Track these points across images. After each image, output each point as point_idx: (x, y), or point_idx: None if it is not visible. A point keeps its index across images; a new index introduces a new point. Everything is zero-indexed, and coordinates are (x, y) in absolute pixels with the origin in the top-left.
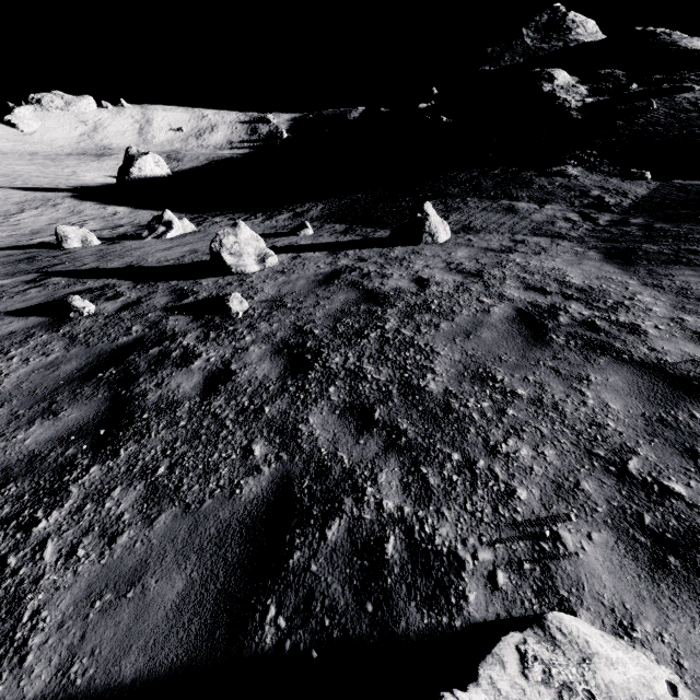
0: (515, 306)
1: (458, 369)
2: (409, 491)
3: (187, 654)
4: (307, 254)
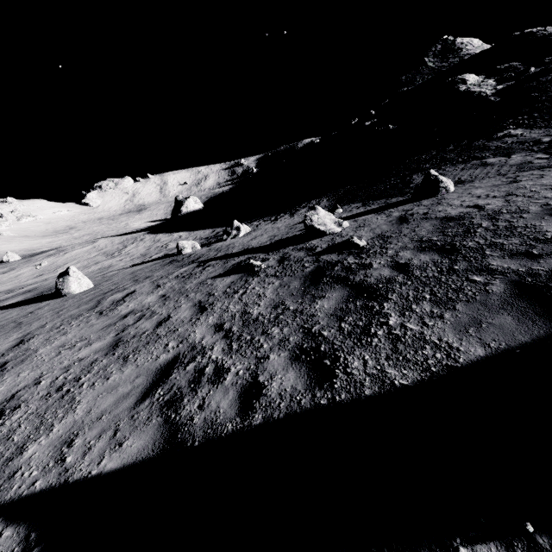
0: None
1: None
2: None
3: (549, 329)
4: (361, 218)
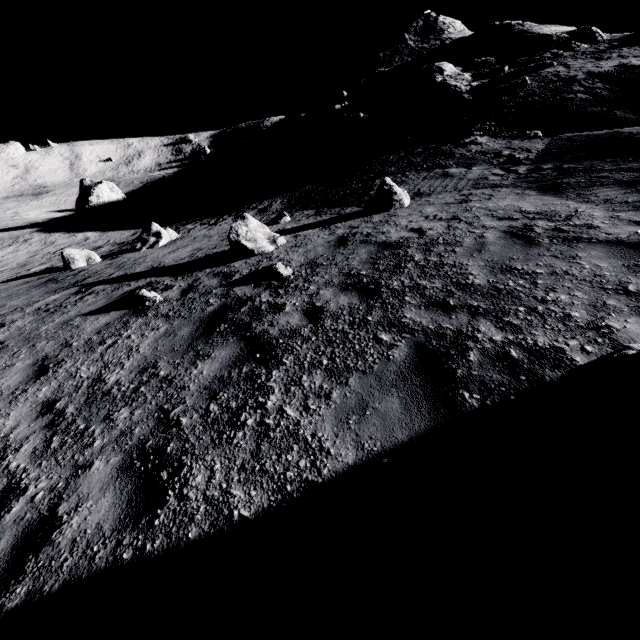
0: (500, 230)
1: (488, 269)
2: (505, 330)
3: (431, 422)
4: (303, 232)
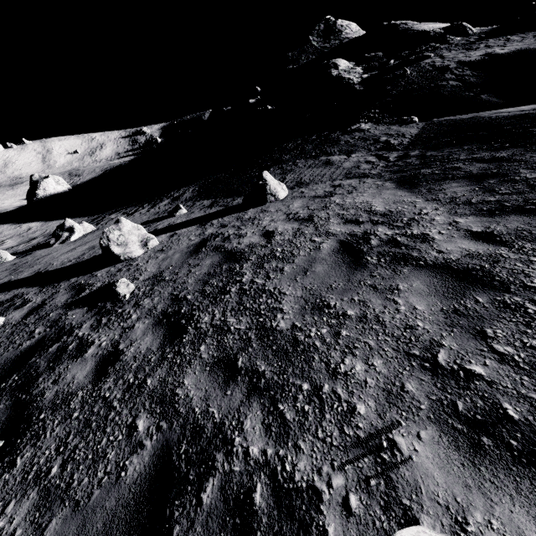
0: (338, 239)
1: (301, 304)
2: (270, 432)
3: None
4: (182, 230)
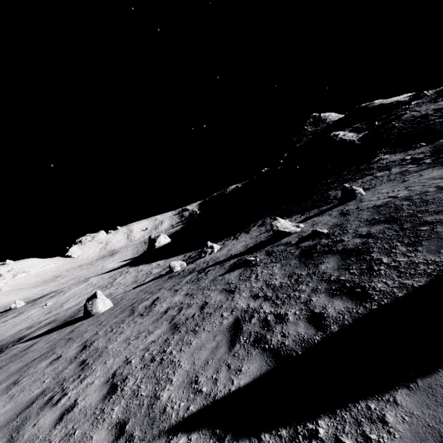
0: None
1: None
2: None
3: None
4: (309, 220)
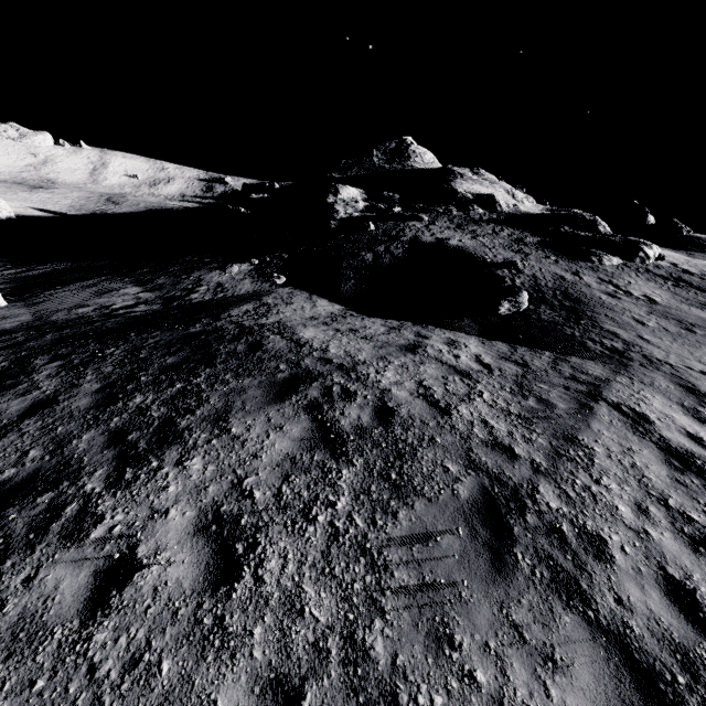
0: None
1: None
2: None
3: None
4: None
